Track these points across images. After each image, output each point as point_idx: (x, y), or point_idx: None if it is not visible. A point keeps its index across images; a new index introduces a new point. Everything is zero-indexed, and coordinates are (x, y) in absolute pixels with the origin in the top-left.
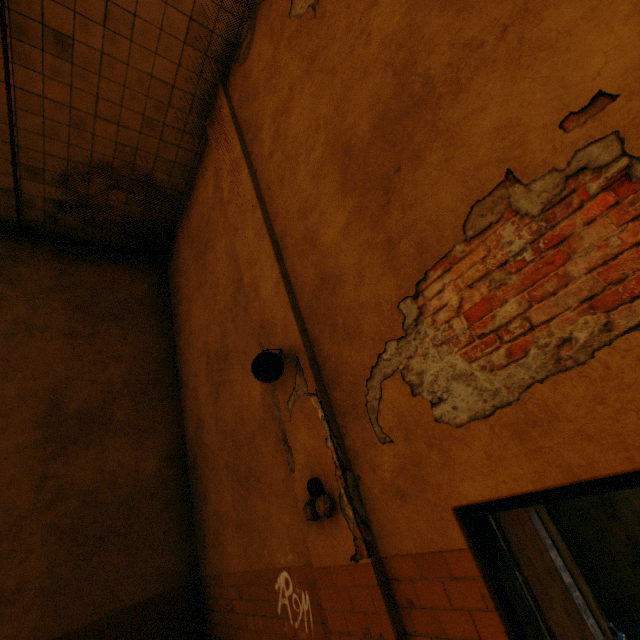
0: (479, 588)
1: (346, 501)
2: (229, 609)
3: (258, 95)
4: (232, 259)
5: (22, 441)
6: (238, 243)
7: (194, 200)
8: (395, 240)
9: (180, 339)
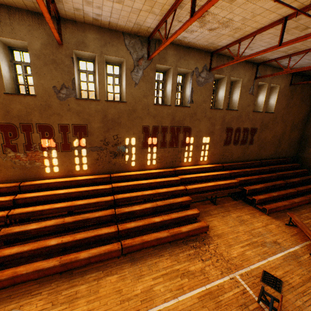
0: None
1: None
2: (309, 162)
3: None
4: None
5: (288, 129)
6: None
7: None
8: None
9: None
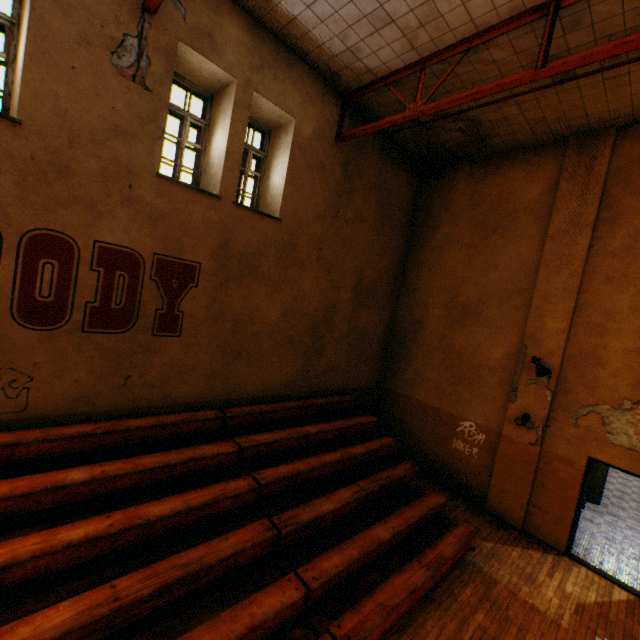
0: (580, 473)
1: (541, 430)
2: (409, 410)
3: (638, 198)
4: (523, 270)
5: (348, 296)
6: (542, 275)
7: (502, 172)
8: None
9: (418, 255)
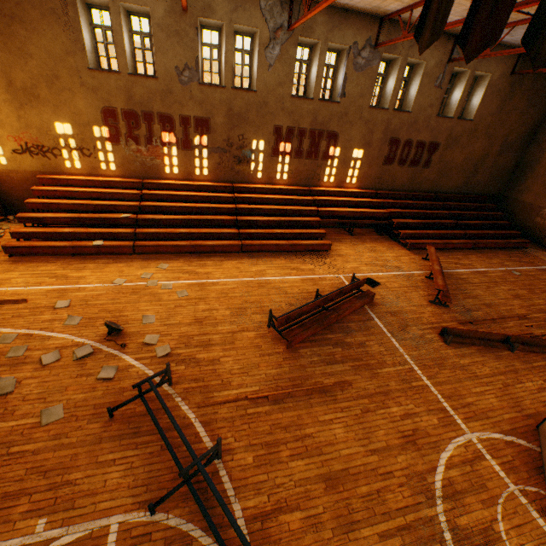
0: None
1: None
2: (515, 206)
3: None
4: None
5: (495, 149)
6: None
7: None
8: None
9: None
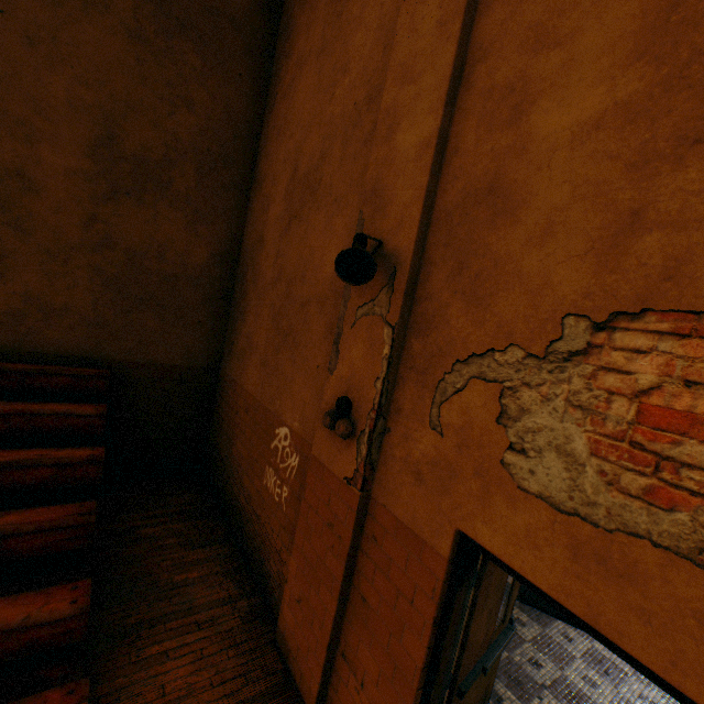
0: (435, 584)
1: (365, 441)
2: (235, 410)
3: None
4: (382, 39)
5: (71, 165)
6: (404, 18)
7: None
8: (646, 221)
9: (271, 117)
